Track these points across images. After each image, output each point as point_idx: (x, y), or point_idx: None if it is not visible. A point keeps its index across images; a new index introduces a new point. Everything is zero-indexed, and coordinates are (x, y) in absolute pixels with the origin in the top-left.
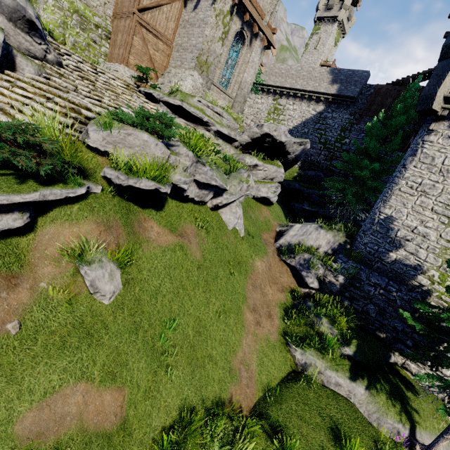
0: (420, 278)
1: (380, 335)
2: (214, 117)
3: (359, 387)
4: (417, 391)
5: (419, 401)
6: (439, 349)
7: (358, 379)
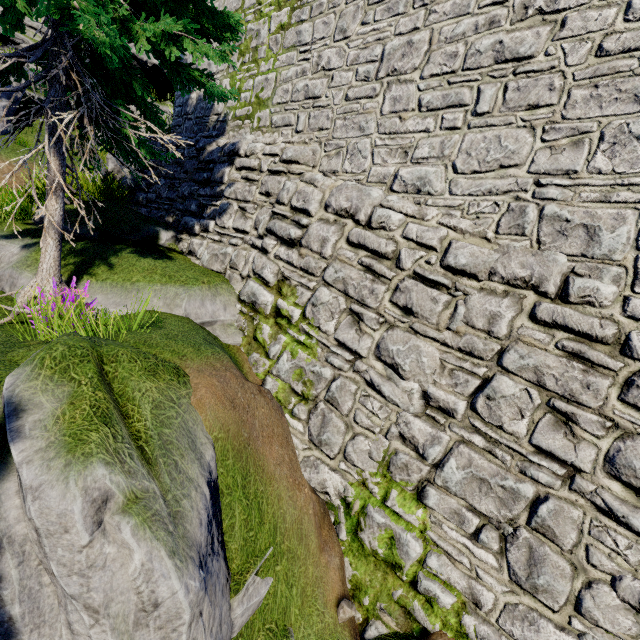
0: (217, 106)
1: (168, 219)
2: (28, 33)
3: (13, 244)
4: (162, 259)
5: (140, 259)
6: (220, 191)
7: (22, 237)
